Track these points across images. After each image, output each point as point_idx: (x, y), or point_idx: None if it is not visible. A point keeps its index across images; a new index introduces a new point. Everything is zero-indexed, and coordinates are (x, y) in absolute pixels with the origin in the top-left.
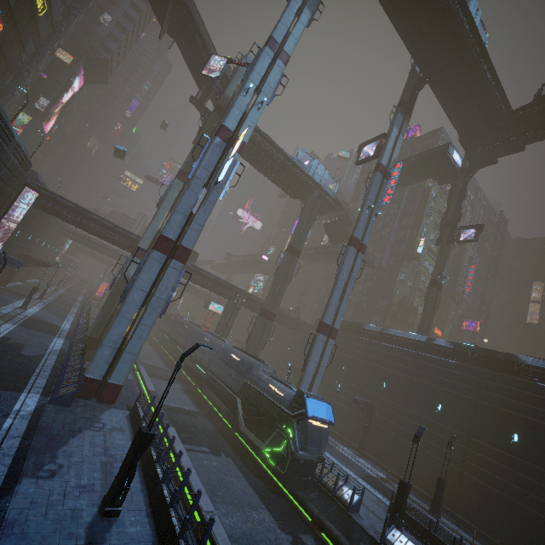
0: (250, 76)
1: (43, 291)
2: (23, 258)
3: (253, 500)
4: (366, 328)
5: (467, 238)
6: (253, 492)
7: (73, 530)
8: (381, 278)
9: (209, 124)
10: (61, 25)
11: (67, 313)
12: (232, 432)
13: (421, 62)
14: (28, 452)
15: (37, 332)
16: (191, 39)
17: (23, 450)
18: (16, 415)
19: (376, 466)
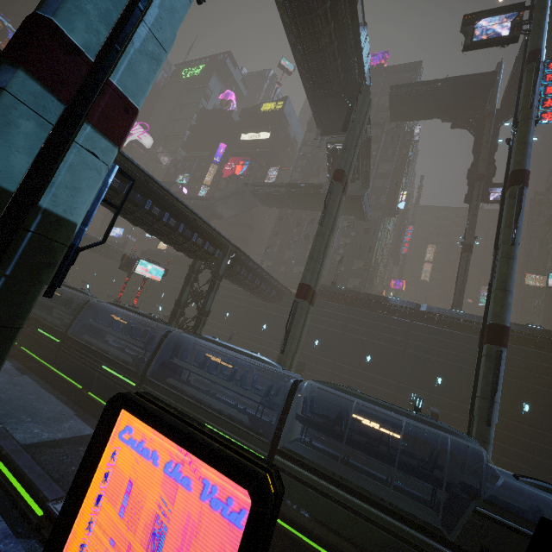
0: None
1: None
2: None
3: None
4: (395, 303)
5: (499, 198)
6: None
7: None
8: (358, 234)
9: None
10: None
11: None
12: None
13: None
14: None
15: None
16: None
17: None
18: None
19: None
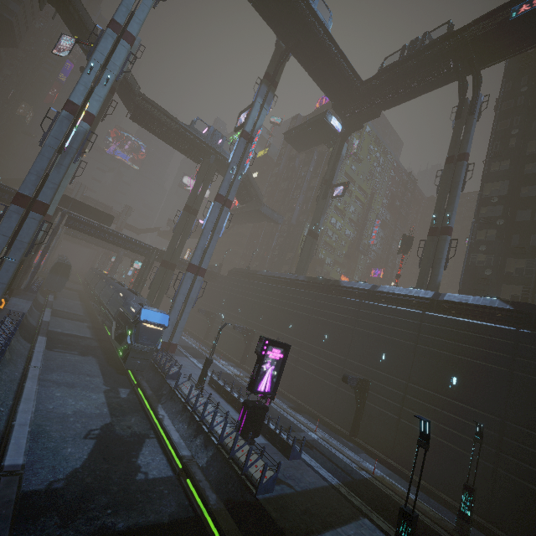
0: (93, 56)
1: None
2: None
3: (94, 374)
4: (259, 273)
5: (338, 194)
6: (99, 371)
7: None
8: (291, 234)
9: None
10: None
11: None
12: (114, 348)
13: (280, 37)
14: None
15: None
16: (68, 11)
17: None
18: None
19: (243, 371)
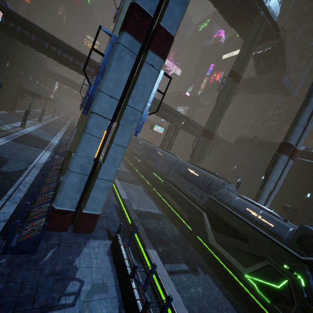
0: None
1: (40, 116)
2: (21, 90)
3: None
4: None
5: None
6: None
7: None
8: (291, 106)
9: None
10: None
11: (58, 131)
12: (193, 235)
13: None
14: None
15: (27, 146)
16: None
17: None
18: None
19: None
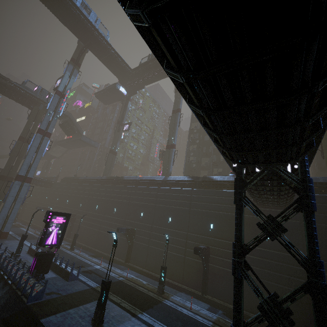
0: None
1: None
2: None
3: None
4: (80, 178)
5: (126, 128)
6: None
7: None
8: (106, 153)
9: None
10: None
11: None
12: None
13: (79, 39)
14: None
15: None
16: None
17: None
18: None
19: (66, 241)
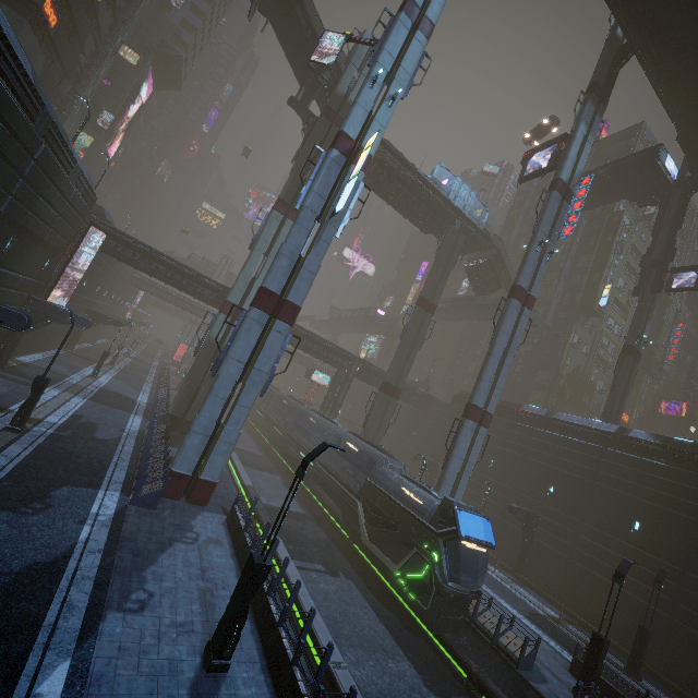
0: (379, 58)
1: (115, 355)
2: (91, 315)
3: (387, 642)
4: (525, 410)
5: (684, 284)
6: (385, 631)
7: (173, 691)
8: (544, 340)
9: (315, 134)
10: (125, 12)
11: (143, 383)
12: (349, 543)
13: (627, 21)
14: (111, 574)
15: (111, 408)
16: (290, 16)
17: (105, 571)
18: (94, 520)
19: (541, 598)
